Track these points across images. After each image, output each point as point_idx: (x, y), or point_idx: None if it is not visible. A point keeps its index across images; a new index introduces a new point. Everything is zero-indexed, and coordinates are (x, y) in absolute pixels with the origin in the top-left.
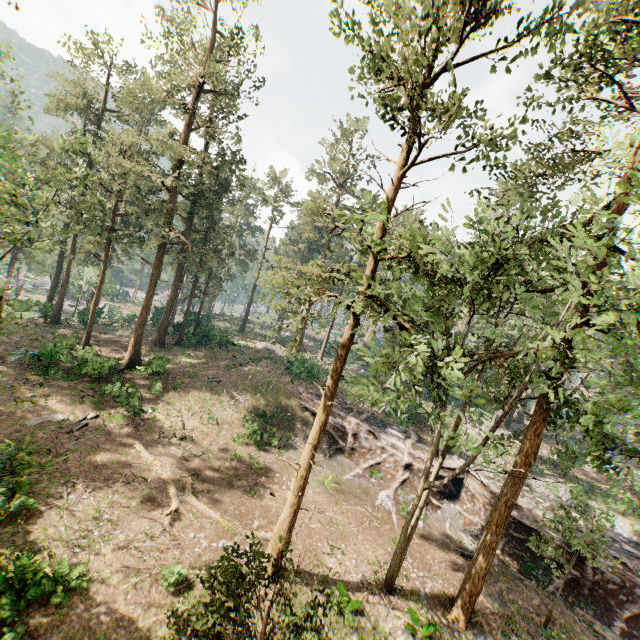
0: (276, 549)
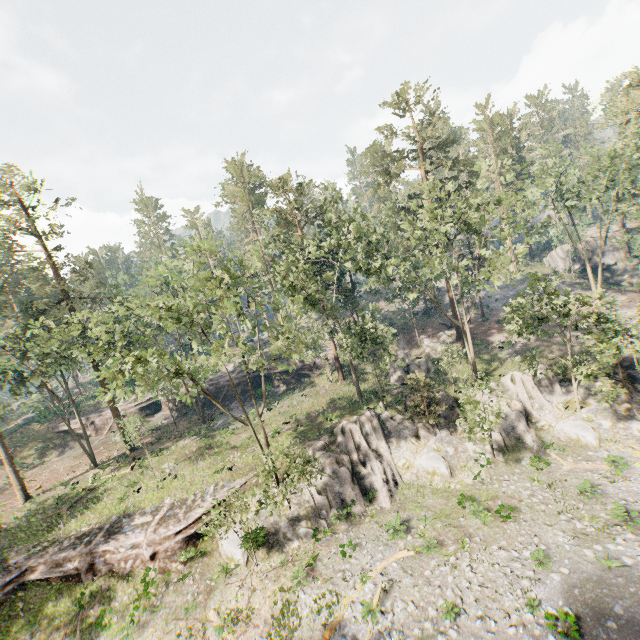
0: (20, 490)
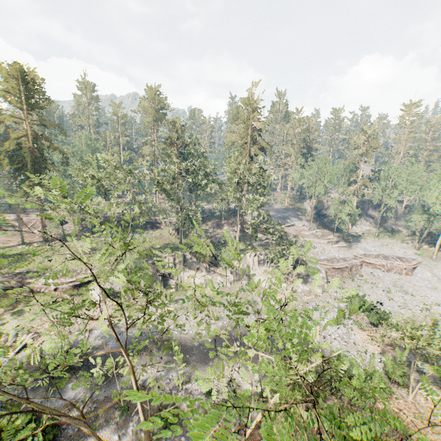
0: None
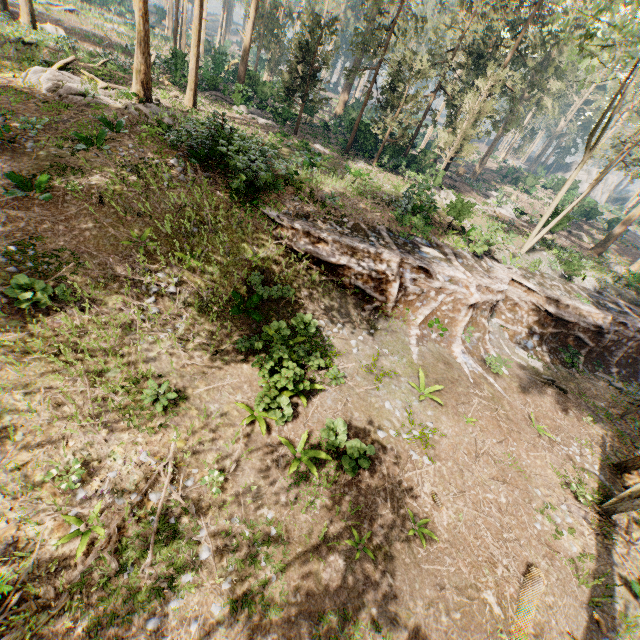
0: None
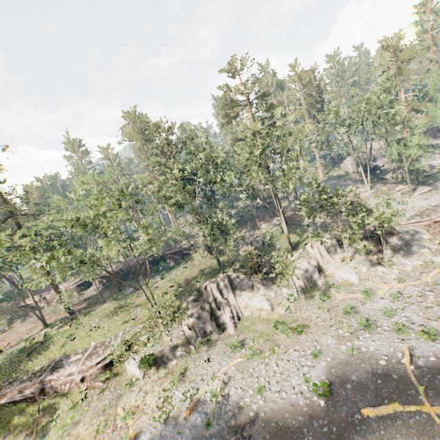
0: None
